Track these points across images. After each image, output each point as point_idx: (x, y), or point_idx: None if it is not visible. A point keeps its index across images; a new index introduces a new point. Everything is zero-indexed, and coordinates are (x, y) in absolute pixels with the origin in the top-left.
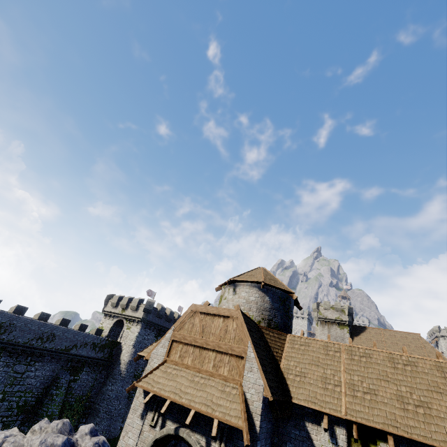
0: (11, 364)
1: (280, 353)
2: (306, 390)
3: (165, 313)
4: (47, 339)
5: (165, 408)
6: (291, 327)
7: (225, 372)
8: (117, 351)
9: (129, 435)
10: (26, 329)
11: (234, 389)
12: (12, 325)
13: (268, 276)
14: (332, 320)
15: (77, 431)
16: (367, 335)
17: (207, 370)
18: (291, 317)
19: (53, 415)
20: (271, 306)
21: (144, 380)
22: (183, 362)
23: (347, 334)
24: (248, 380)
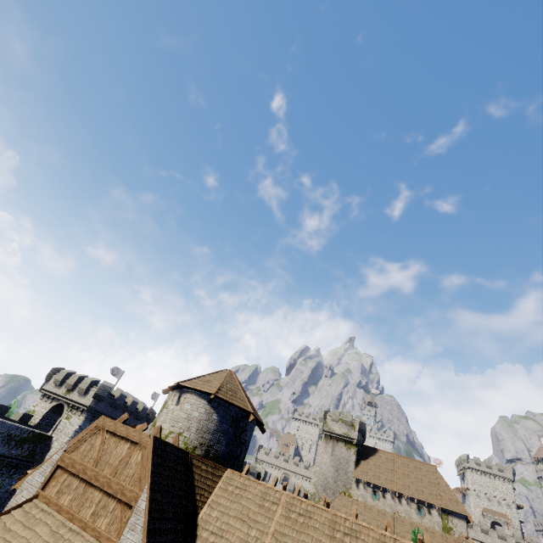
0: None
1: (206, 496)
2: None
3: (125, 402)
4: None
5: None
6: (241, 457)
7: (103, 526)
8: (44, 448)
9: None
10: None
11: None
12: None
13: (228, 385)
14: (338, 436)
15: None
16: (376, 460)
17: (81, 519)
18: (244, 443)
19: None
20: (217, 428)
21: None
22: (59, 500)
23: (353, 456)
24: (124, 542)
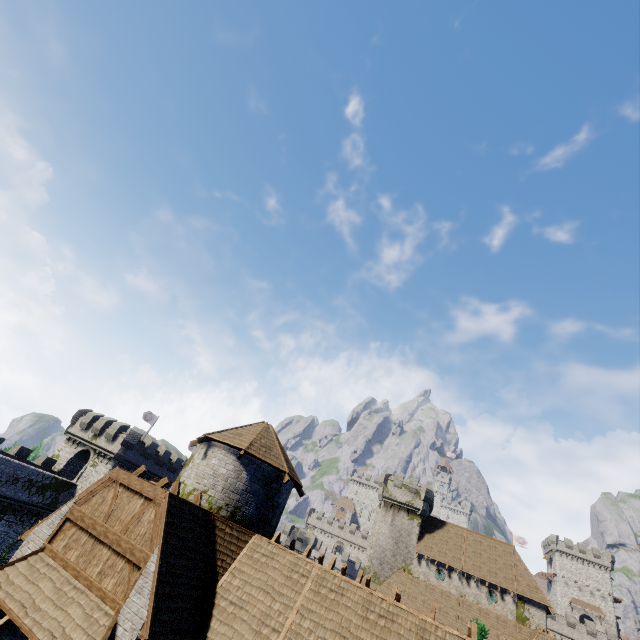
0: None
1: (229, 562)
2: (232, 629)
3: (157, 451)
4: None
5: None
6: (273, 522)
7: (110, 586)
8: (68, 497)
9: None
10: None
11: (105, 616)
12: None
13: (263, 440)
14: (400, 504)
15: None
16: (443, 534)
17: (87, 577)
18: (278, 507)
19: None
20: (246, 488)
21: None
22: (65, 555)
23: (417, 527)
24: (130, 606)
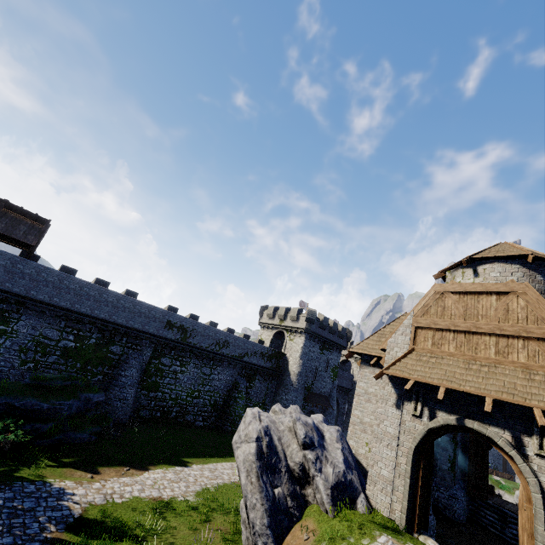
0: (199, 366)
1: None
2: None
3: (327, 324)
4: (223, 346)
5: (441, 394)
6: None
7: (522, 359)
8: (283, 362)
9: (385, 423)
10: (205, 334)
11: None
12: (194, 330)
13: (528, 251)
14: None
15: (312, 418)
16: None
17: (487, 357)
18: None
19: (240, 416)
20: None
21: (393, 368)
22: (440, 350)
23: None
24: None
